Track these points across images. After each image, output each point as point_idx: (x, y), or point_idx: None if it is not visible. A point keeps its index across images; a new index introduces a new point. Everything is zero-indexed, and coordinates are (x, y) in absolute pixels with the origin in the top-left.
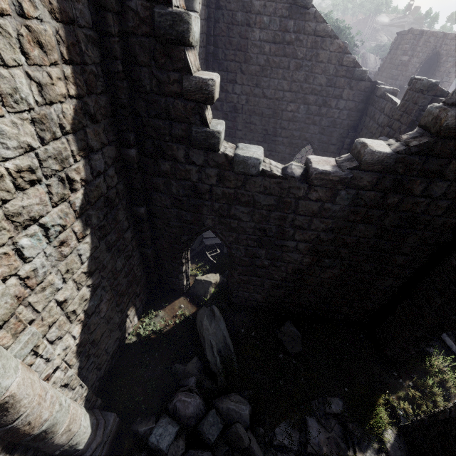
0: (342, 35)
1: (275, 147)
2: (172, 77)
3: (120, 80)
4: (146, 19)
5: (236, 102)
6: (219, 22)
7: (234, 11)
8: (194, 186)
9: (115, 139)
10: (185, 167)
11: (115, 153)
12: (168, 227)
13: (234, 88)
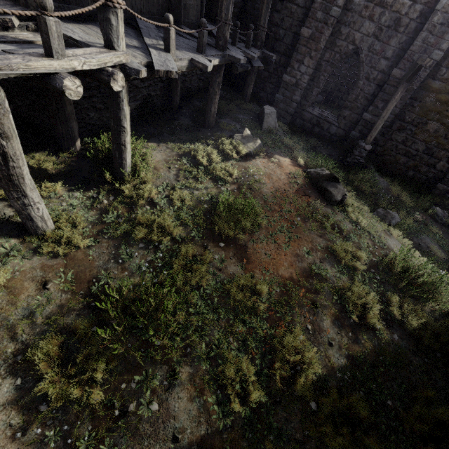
0: None
1: None
2: None
3: None
4: None
5: None
6: None
7: None
8: None
9: None
10: None
11: None
12: None
13: None
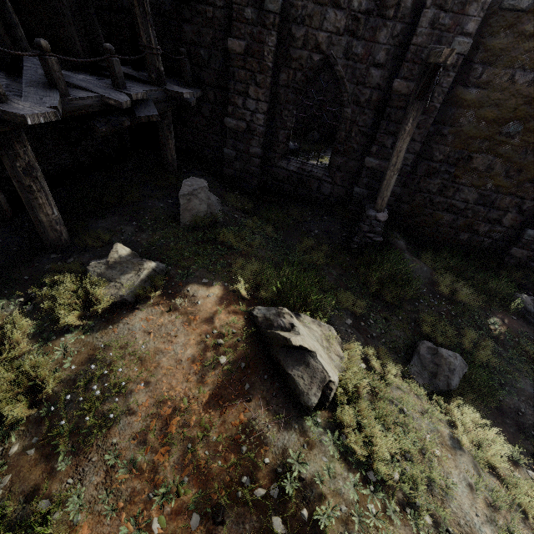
0: None
1: None
2: None
3: None
4: None
5: None
6: None
7: None
8: None
9: None
10: None
11: None
12: None
13: None
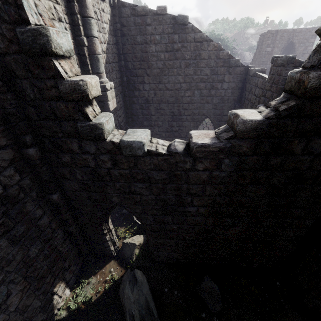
0: (223, 43)
1: (182, 123)
2: (48, 84)
3: (2, 93)
4: (13, 39)
5: (147, 96)
6: (125, 44)
7: (134, 35)
8: (94, 171)
9: (11, 142)
10: (82, 156)
11: (13, 155)
12: (83, 206)
13: (144, 87)
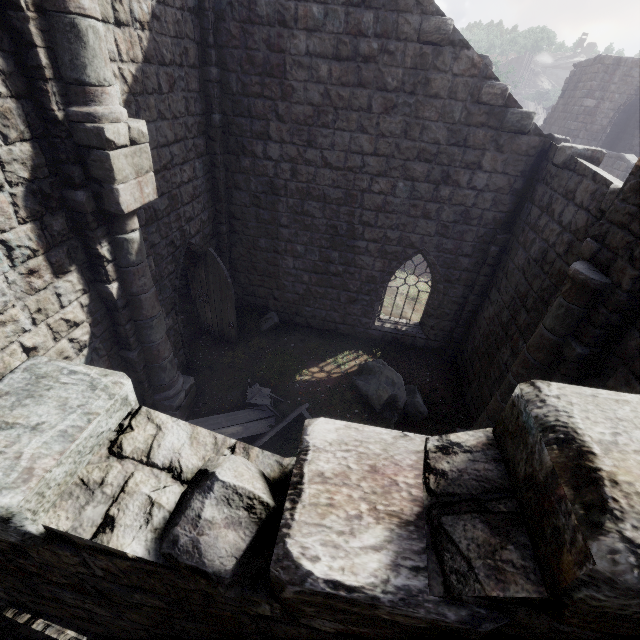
0: None
1: (354, 259)
2: None
3: None
4: None
5: (274, 176)
6: (224, 19)
7: None
8: None
9: None
10: None
11: None
12: None
13: (267, 149)
